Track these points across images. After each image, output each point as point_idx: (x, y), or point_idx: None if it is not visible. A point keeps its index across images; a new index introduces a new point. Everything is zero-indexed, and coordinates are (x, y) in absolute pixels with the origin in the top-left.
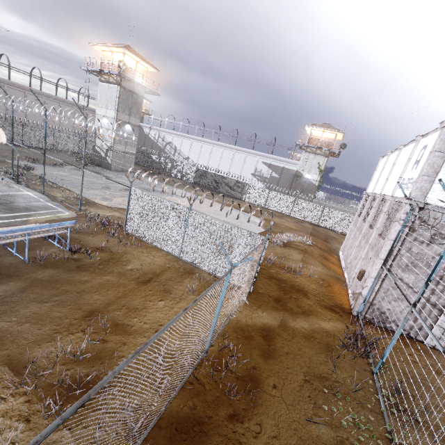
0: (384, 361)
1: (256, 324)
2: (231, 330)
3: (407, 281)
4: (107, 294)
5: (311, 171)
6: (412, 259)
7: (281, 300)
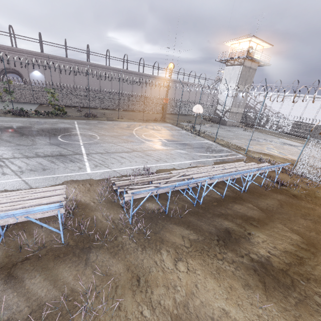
0: None
1: None
2: None
3: None
4: None
5: None
6: None
7: None
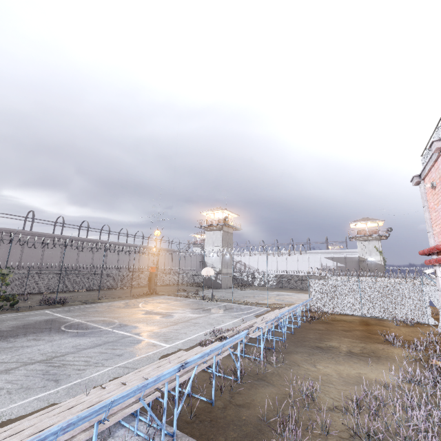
0: None
1: None
2: None
3: None
4: (361, 329)
5: (371, 254)
6: None
7: None
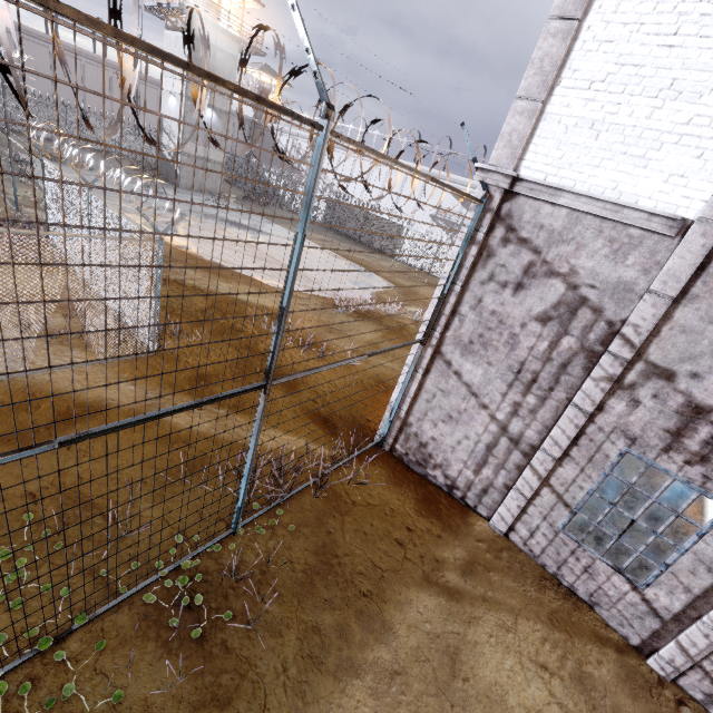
0: (240, 505)
1: (82, 395)
2: (6, 390)
3: (468, 379)
4: None
5: None
6: (482, 328)
7: (210, 379)
